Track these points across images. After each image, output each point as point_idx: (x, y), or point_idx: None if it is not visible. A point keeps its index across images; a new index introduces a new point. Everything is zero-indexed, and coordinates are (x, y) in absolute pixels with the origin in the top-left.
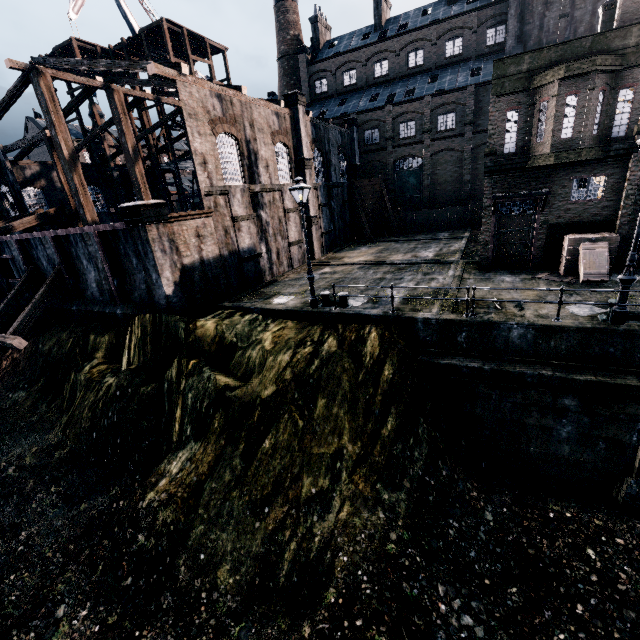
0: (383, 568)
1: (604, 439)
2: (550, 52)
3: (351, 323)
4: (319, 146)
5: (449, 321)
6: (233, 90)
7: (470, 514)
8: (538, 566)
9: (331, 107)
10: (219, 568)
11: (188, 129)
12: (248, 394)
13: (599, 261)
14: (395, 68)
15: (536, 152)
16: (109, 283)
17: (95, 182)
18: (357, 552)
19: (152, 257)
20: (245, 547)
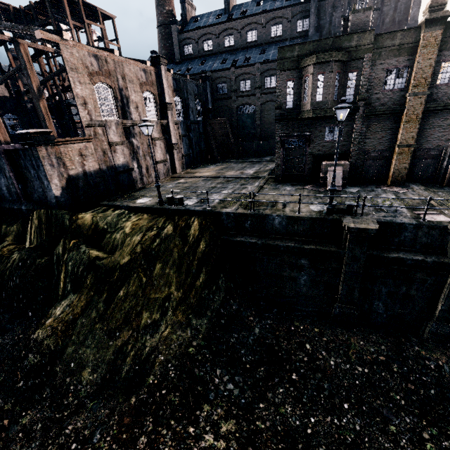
0: (184, 361)
1: (323, 282)
2: (310, 45)
3: (184, 215)
4: (179, 94)
5: (241, 214)
6: (107, 52)
7: (246, 329)
8: (278, 355)
9: (195, 65)
10: (83, 370)
11: (70, 79)
12: (111, 262)
13: (337, 178)
14: (238, 41)
15: (304, 108)
16: (15, 187)
17: (13, 111)
18: (170, 354)
19: (43, 169)
20: (102, 357)
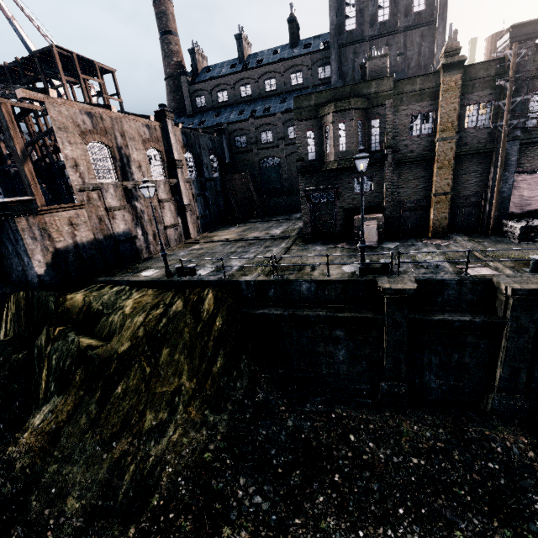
0: (198, 472)
1: (364, 356)
2: (327, 94)
3: (196, 288)
4: (190, 150)
5: (262, 281)
6: (103, 108)
7: (276, 423)
8: (316, 453)
9: (209, 118)
10: (68, 497)
11: (58, 139)
12: (107, 351)
13: (371, 233)
14: (256, 91)
15: (327, 159)
16: None
17: None
18: (180, 463)
19: (22, 244)
20: (92, 476)
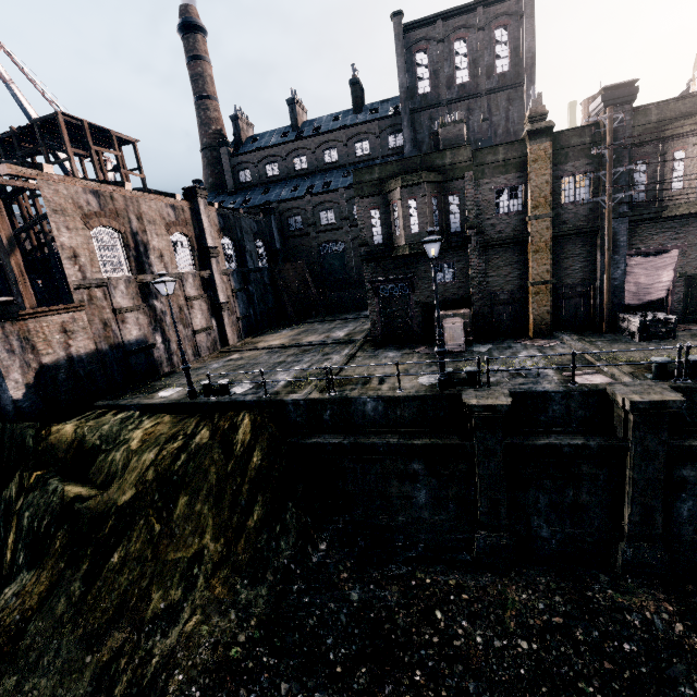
0: (221, 677)
1: (452, 498)
2: (393, 166)
3: (228, 411)
4: (229, 234)
5: (315, 400)
6: (114, 186)
7: (335, 598)
8: (390, 639)
9: (255, 195)
10: None
11: (52, 224)
12: (103, 503)
13: (457, 334)
14: (313, 163)
15: (397, 243)
16: None
17: None
18: (196, 665)
19: None
20: (68, 691)
